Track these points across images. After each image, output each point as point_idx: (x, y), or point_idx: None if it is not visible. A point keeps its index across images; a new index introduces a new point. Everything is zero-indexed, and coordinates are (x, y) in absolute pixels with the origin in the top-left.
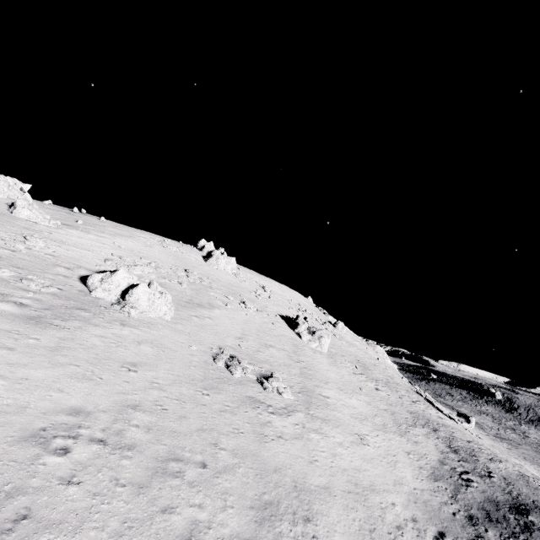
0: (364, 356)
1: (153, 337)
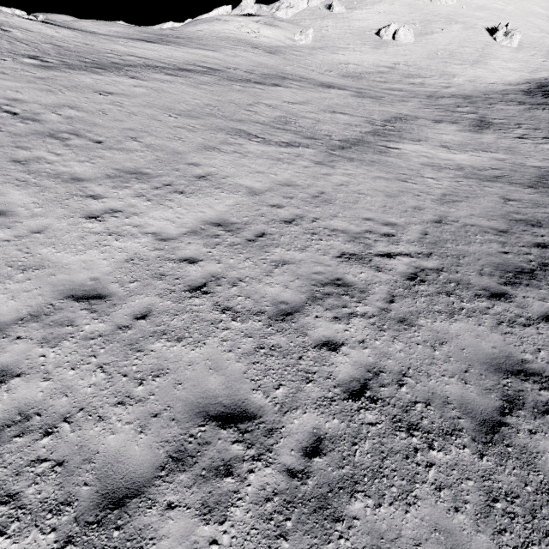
0: None
1: (408, 49)
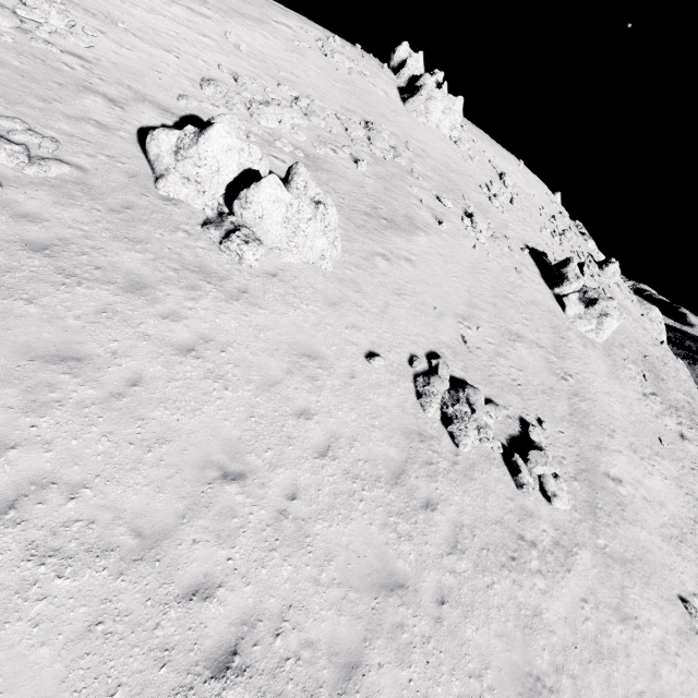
0: (646, 339)
1: (291, 334)
